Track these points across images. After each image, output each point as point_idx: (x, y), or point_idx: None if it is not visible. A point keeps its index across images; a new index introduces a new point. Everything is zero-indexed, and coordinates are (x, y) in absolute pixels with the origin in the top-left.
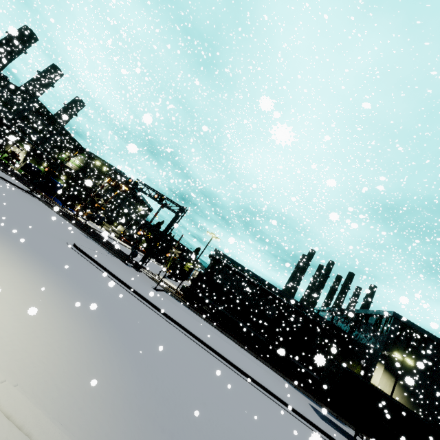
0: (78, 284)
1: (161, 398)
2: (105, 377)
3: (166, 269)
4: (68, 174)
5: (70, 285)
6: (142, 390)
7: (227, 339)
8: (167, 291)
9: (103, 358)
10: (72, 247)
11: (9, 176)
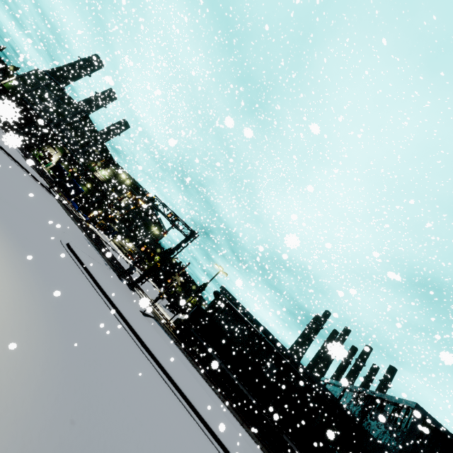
0: (47, 280)
1: (80, 449)
2: (6, 398)
3: (160, 293)
4: (94, 183)
5: (34, 278)
6: (55, 430)
7: (211, 392)
8: (157, 319)
9: (22, 371)
10: (64, 245)
11: (35, 171)
